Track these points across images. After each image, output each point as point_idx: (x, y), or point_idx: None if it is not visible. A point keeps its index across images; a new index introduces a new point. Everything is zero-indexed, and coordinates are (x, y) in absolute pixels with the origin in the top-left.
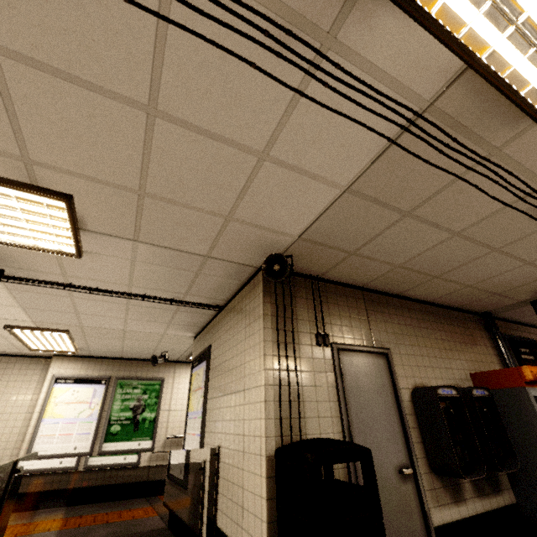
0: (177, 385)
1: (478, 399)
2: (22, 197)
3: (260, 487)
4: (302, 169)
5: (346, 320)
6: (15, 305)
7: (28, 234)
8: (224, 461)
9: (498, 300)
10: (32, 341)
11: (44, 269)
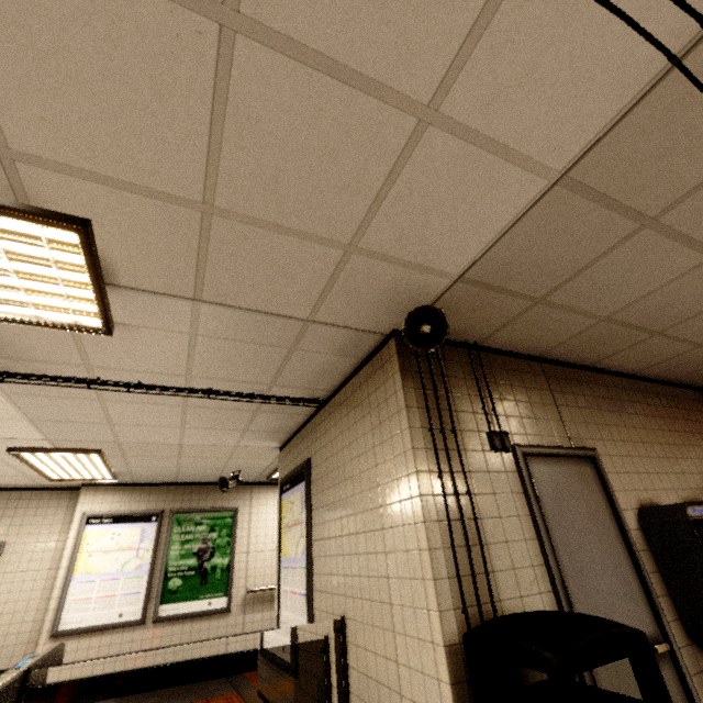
0: (256, 516)
1: None
2: (3, 228)
3: (439, 700)
4: (492, 140)
5: (525, 408)
6: (19, 418)
7: (24, 298)
8: (356, 643)
9: None
10: (50, 467)
11: (56, 358)
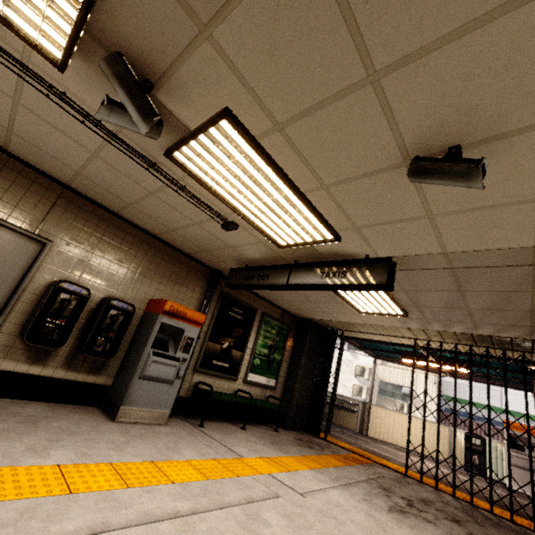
0: None
1: (122, 311)
2: None
3: None
4: None
5: (13, 198)
6: None
7: None
8: None
9: (215, 260)
10: None
11: None
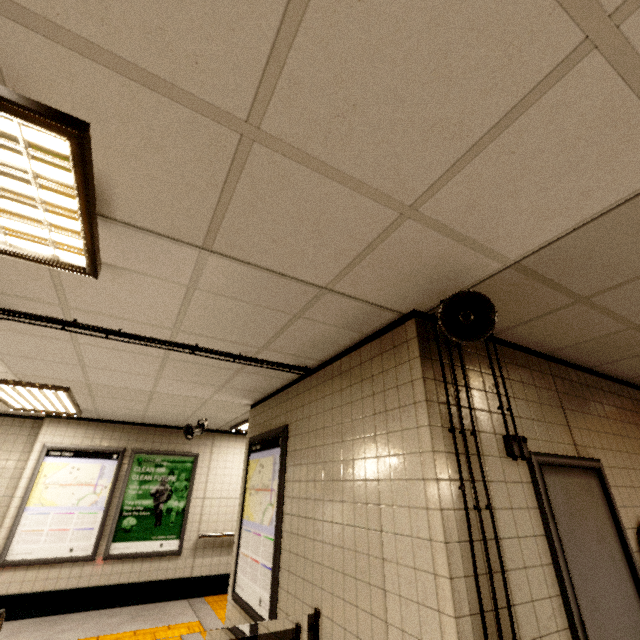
0: (215, 463)
1: None
2: None
3: None
4: None
5: (536, 409)
6: None
7: None
8: None
9: None
10: (13, 398)
11: (28, 293)
